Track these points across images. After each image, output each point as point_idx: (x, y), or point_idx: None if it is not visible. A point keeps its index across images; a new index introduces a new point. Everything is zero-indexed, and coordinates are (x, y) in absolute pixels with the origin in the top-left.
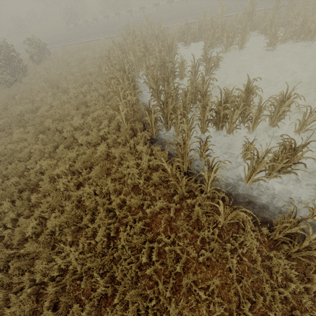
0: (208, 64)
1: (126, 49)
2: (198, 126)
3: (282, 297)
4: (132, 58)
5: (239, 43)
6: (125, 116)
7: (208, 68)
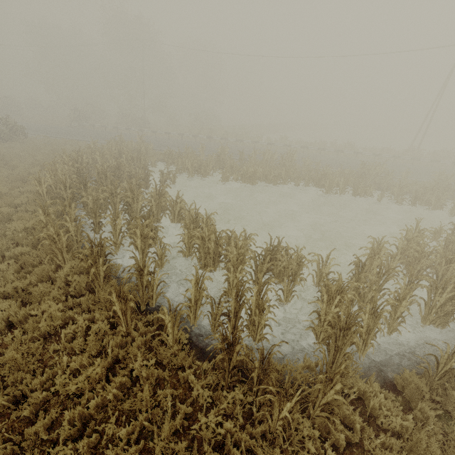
0: (162, 178)
1: (96, 150)
2: (109, 210)
3: (67, 305)
4: (98, 158)
5: (202, 173)
6: (47, 190)
7: (162, 182)
